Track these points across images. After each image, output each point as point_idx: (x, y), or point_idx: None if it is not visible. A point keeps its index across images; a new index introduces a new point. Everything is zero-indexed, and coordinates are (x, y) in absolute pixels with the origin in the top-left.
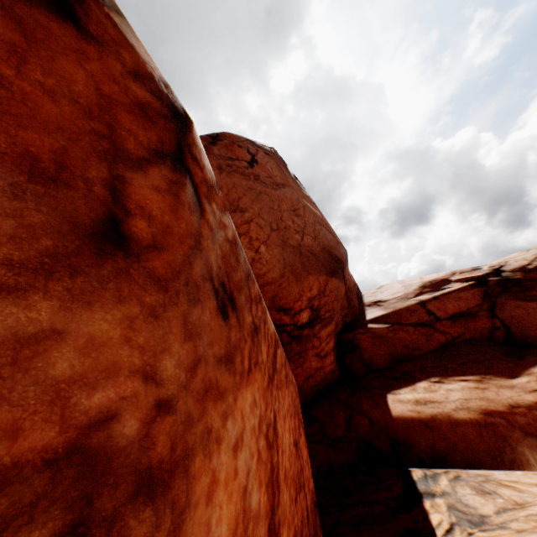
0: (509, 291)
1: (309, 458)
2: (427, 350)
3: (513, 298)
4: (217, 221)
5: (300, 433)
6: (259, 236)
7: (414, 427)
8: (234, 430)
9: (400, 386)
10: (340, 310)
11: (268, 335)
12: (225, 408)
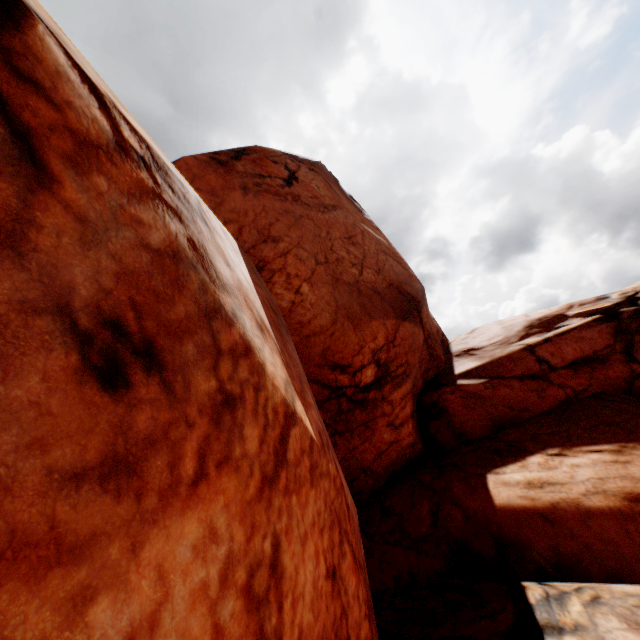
0: None
1: (360, 588)
2: (540, 410)
3: None
4: (110, 210)
5: (344, 552)
6: (300, 271)
7: (526, 521)
8: (121, 618)
9: (505, 462)
10: (418, 363)
11: (268, 407)
12: (85, 578)
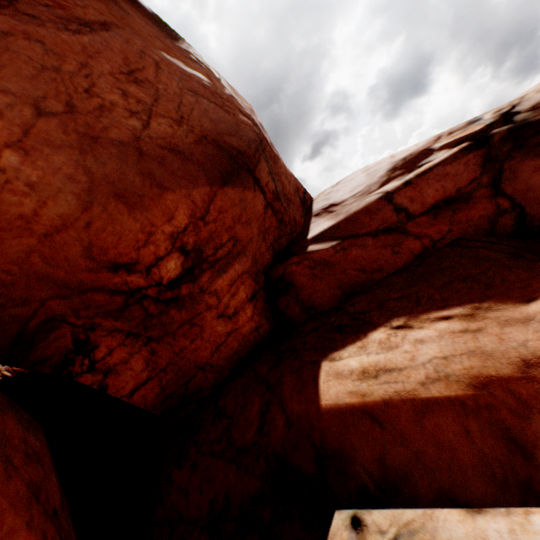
0: (527, 145)
1: None
2: (394, 269)
3: (532, 156)
4: None
5: None
6: None
7: (354, 425)
8: None
9: (345, 342)
10: (260, 235)
11: None
12: None
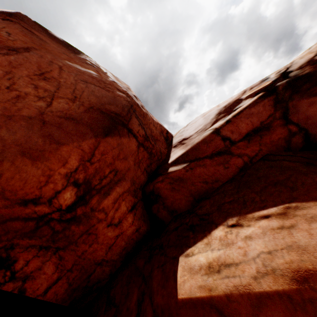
0: (301, 90)
1: None
2: (226, 179)
3: (305, 96)
4: None
5: None
6: None
7: None
8: None
9: (195, 240)
10: (135, 164)
11: None
12: None
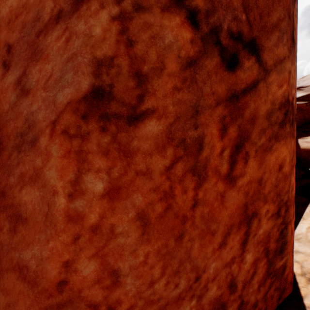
0: None
1: None
2: None
3: None
4: None
5: None
6: None
7: None
8: None
9: (307, 135)
10: None
11: None
12: None
